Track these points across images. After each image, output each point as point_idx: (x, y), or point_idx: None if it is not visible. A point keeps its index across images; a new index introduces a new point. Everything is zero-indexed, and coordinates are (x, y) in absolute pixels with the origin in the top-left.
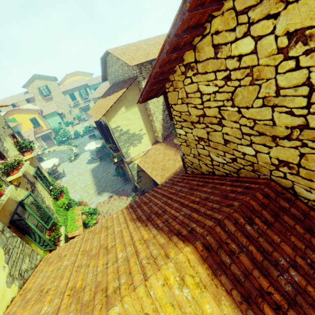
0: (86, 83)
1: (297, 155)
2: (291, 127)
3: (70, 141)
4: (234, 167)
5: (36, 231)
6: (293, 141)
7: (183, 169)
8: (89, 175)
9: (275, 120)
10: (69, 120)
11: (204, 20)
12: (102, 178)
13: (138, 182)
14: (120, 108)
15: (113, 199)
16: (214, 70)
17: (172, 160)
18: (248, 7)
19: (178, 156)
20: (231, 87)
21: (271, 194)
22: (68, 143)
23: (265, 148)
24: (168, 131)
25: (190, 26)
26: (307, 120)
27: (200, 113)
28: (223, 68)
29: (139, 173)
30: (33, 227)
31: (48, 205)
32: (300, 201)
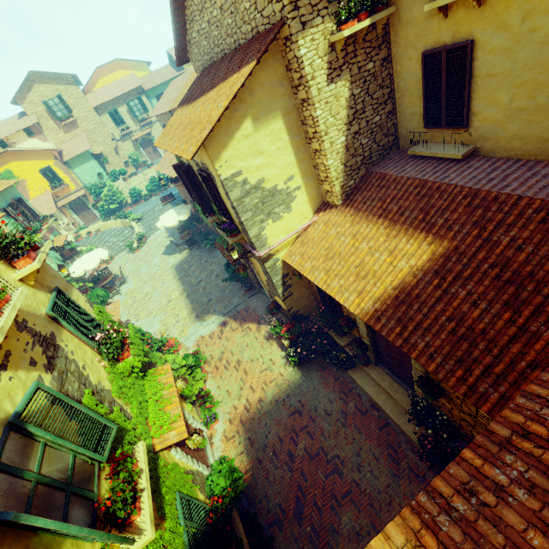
0: (140, 86)
1: None
2: None
3: (125, 209)
4: None
5: (66, 531)
6: None
7: (424, 276)
8: (172, 279)
9: None
10: (116, 167)
11: None
12: (199, 284)
13: (284, 299)
14: (239, 122)
15: (230, 328)
16: None
17: (382, 253)
18: None
19: (402, 241)
20: None
21: None
22: (121, 214)
23: None
24: (355, 177)
25: None
26: None
27: None
28: None
29: (286, 279)
30: (53, 526)
31: (97, 385)
32: None
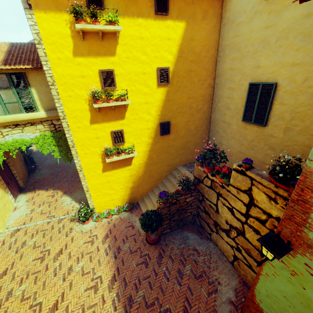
0: None
1: None
2: None
3: None
4: None
5: None
6: None
7: None
8: None
9: None
10: None
11: None
12: None
13: None
14: None
15: None
16: None
17: None
18: None
19: None
20: None
21: None
22: None
23: None
24: None
25: None
26: None
27: None
28: None
29: None
30: None
31: None
32: None
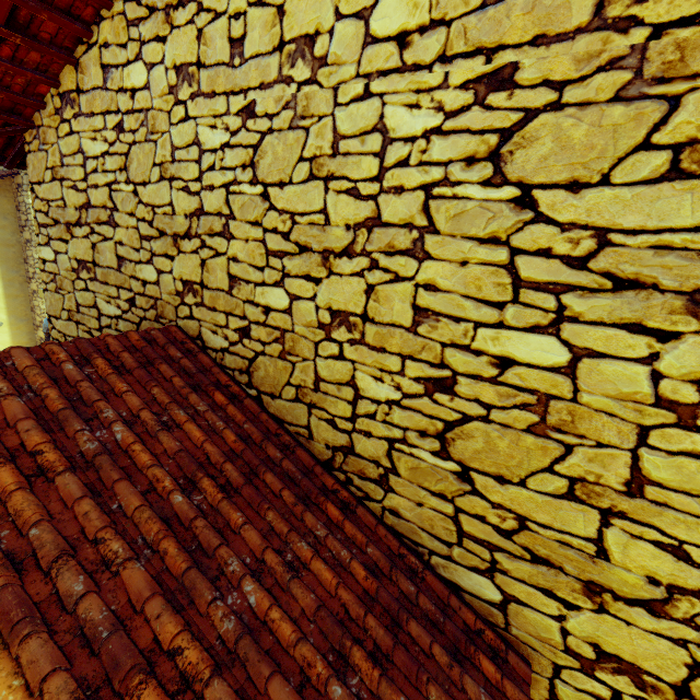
0: None
1: (200, 266)
2: (190, 214)
3: None
4: (133, 319)
5: None
6: (193, 239)
7: None
8: None
9: (175, 205)
10: None
11: (88, 18)
12: None
13: None
14: None
15: None
16: (104, 111)
17: None
18: (139, 19)
19: None
20: (125, 144)
21: (160, 338)
22: None
23: (168, 263)
24: None
25: (52, 2)
26: (203, 200)
27: (82, 201)
28: (115, 109)
29: None
30: None
31: None
32: (209, 356)
